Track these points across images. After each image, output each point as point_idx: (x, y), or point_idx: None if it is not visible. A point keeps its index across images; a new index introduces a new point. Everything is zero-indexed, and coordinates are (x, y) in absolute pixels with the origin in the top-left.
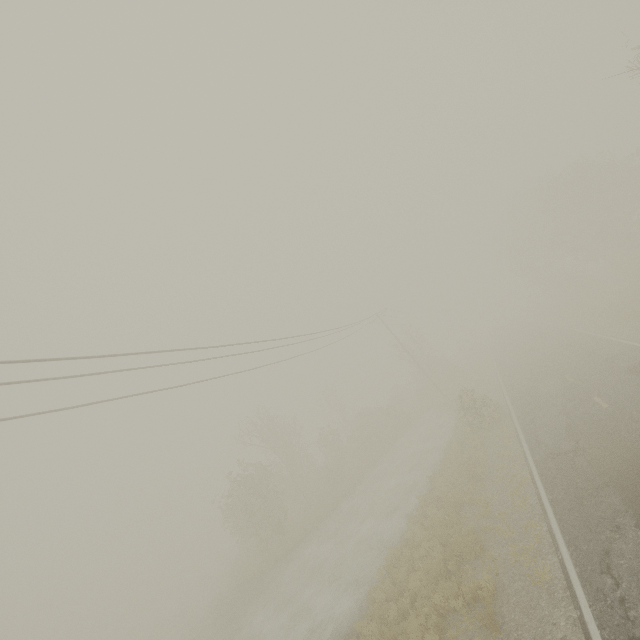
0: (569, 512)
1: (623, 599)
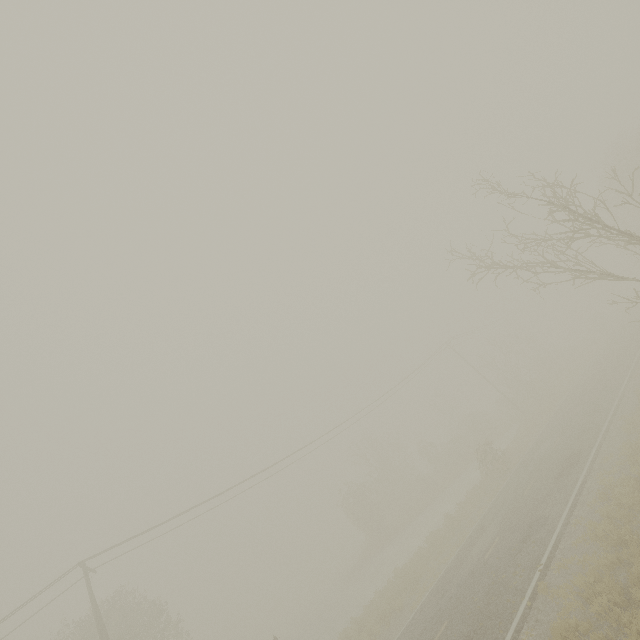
0: (445, 573)
1: (412, 624)
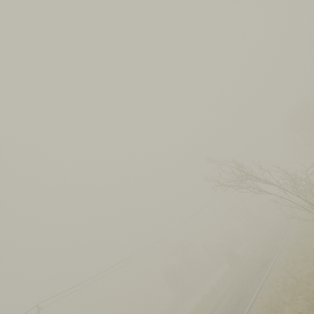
0: None
1: None
